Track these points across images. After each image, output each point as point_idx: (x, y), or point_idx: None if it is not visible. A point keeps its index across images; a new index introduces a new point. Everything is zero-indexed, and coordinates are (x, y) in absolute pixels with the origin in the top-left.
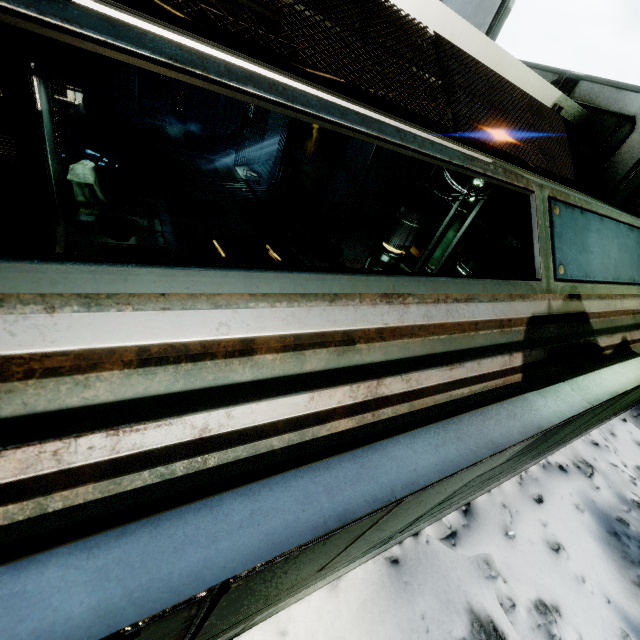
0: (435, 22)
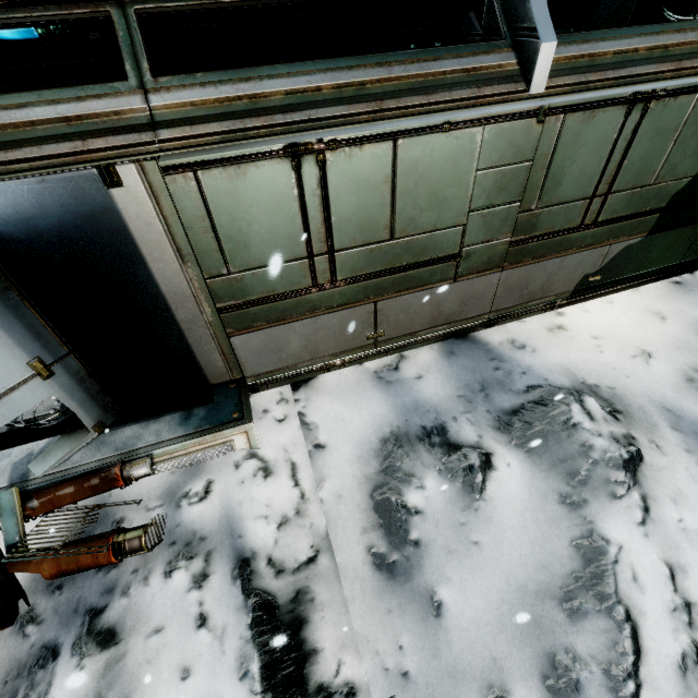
0: None
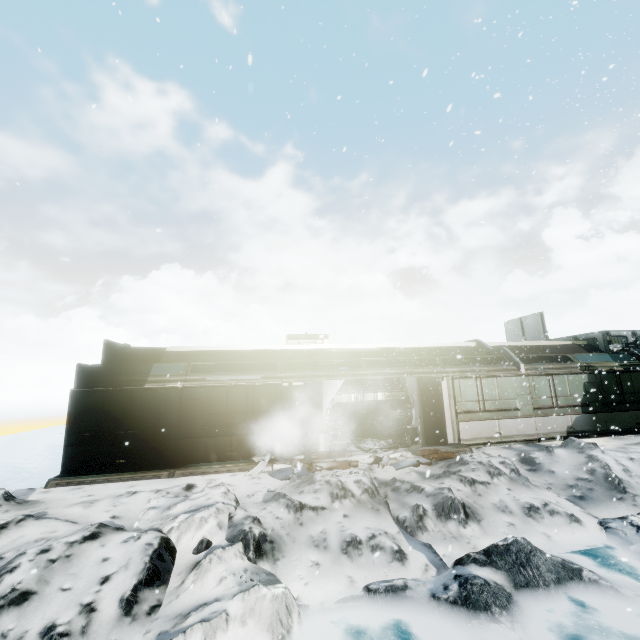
0: (535, 344)
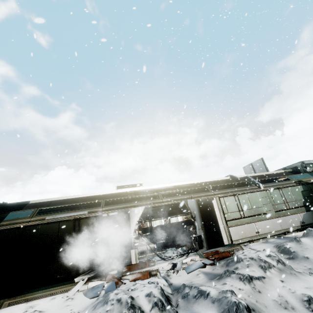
0: (264, 174)
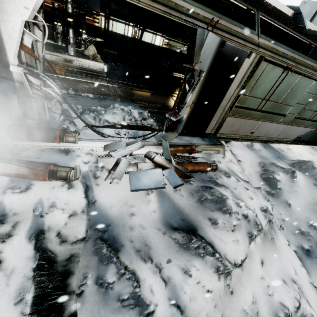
0: None
